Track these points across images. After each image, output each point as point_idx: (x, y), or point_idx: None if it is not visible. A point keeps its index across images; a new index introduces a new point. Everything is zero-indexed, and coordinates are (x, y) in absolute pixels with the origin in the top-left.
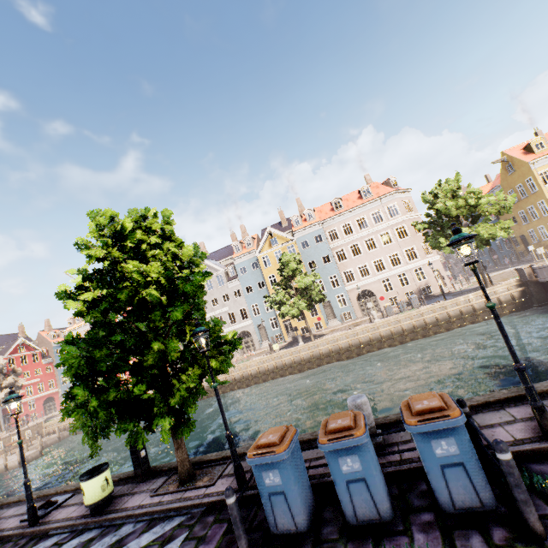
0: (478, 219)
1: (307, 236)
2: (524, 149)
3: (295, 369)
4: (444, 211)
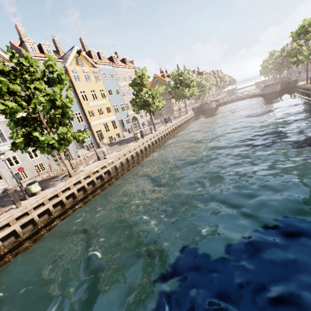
0: (190, 87)
1: (106, 71)
2: (161, 76)
3: (157, 146)
4: (186, 80)
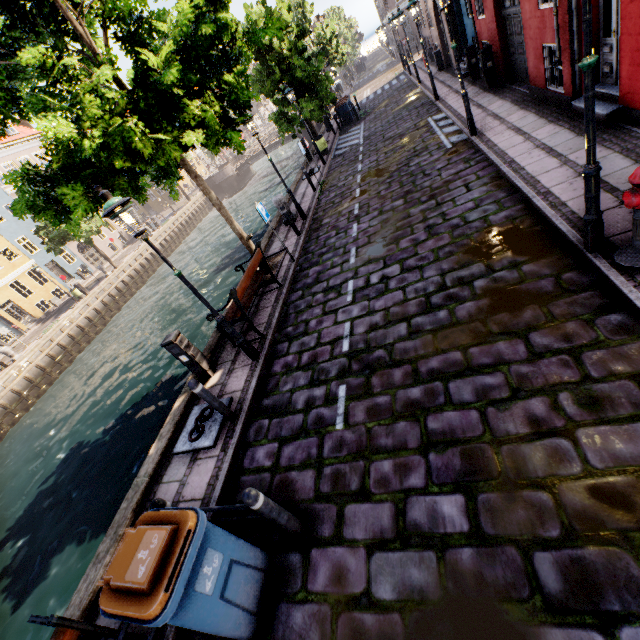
0: None
1: None
2: None
3: (127, 296)
4: None
